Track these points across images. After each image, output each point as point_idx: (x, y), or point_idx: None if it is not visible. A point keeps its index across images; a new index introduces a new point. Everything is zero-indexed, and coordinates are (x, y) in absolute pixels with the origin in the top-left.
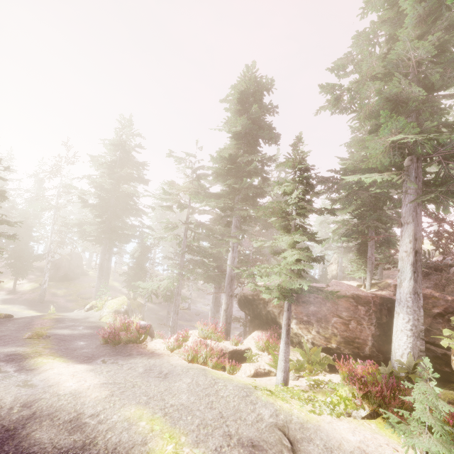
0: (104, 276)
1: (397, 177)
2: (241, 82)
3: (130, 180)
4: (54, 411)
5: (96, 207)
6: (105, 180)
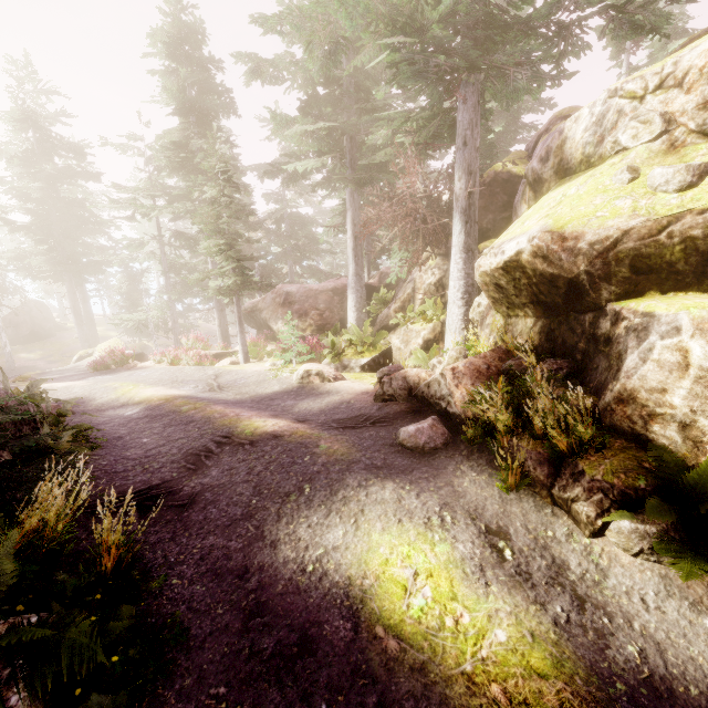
0: (87, 323)
1: (332, 162)
2: (160, 27)
3: (70, 178)
4: (52, 393)
5: (31, 229)
6: (28, 184)
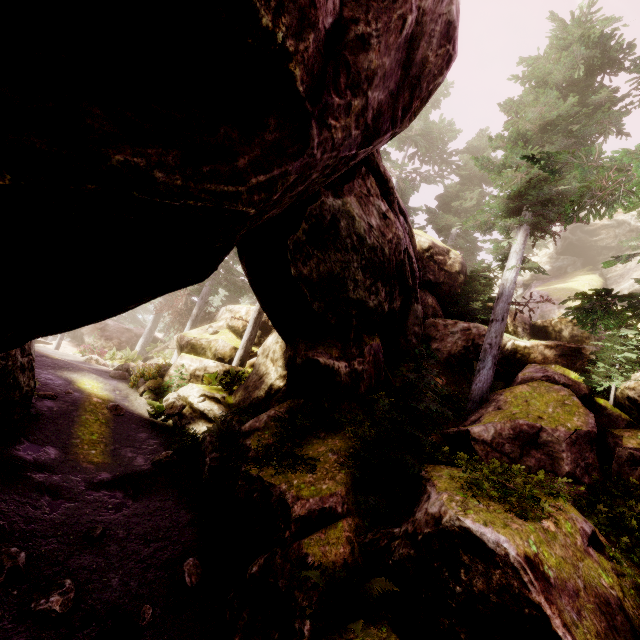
0: None
1: None
2: None
3: None
4: None
5: None
6: None
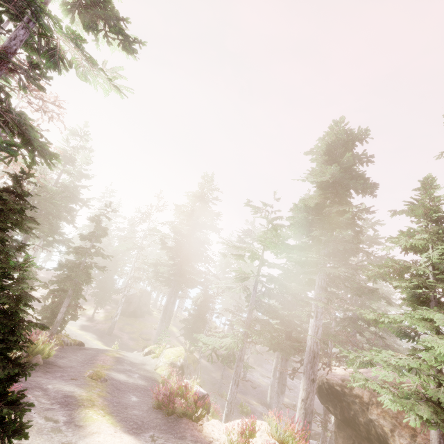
0: (166, 319)
1: None
2: (330, 134)
3: (205, 228)
4: None
5: (172, 250)
6: (183, 226)
